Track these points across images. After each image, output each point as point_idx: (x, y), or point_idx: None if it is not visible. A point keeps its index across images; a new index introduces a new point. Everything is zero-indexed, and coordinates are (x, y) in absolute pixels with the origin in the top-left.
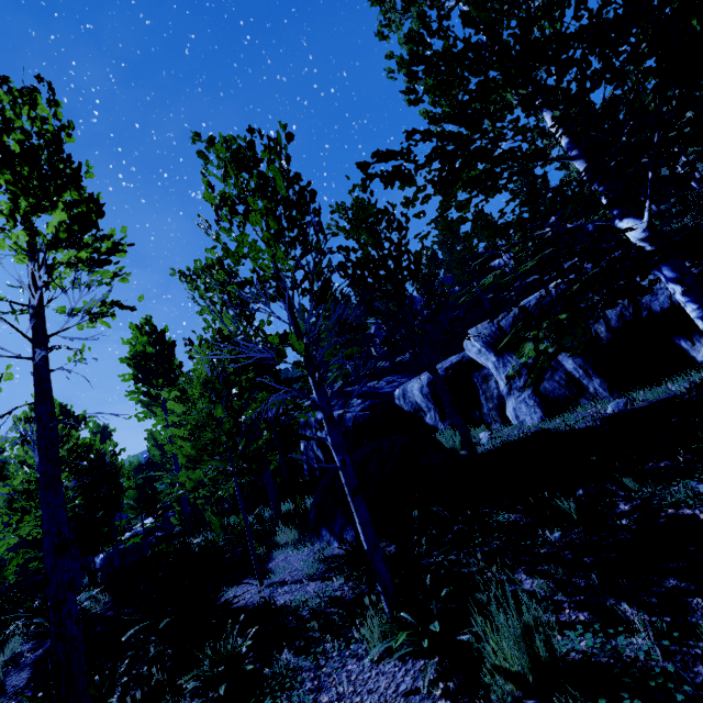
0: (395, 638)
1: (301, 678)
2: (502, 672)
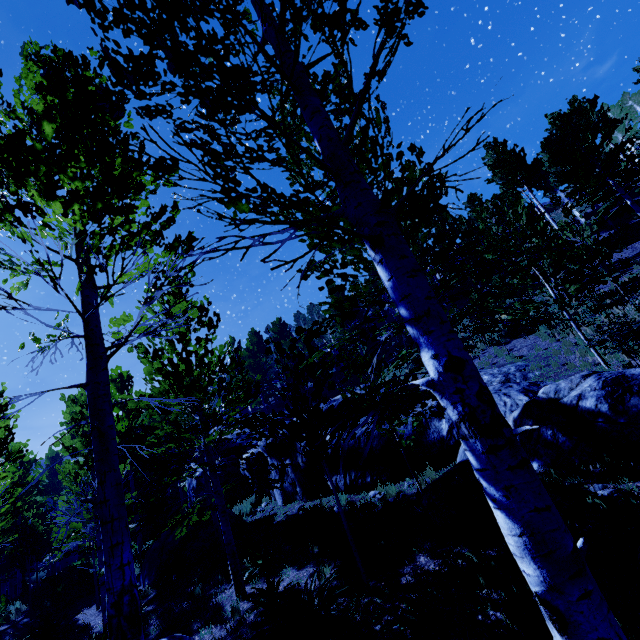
0: None
1: None
2: None
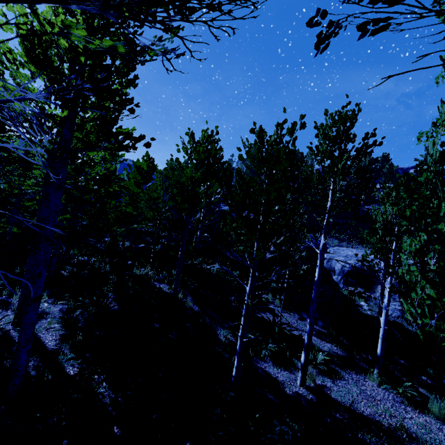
0: (398, 389)
1: (346, 376)
2: (433, 412)
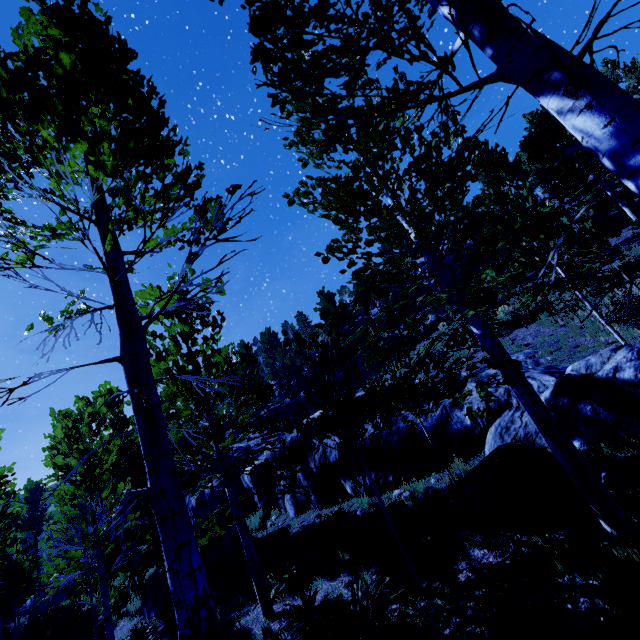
0: None
1: None
2: None
